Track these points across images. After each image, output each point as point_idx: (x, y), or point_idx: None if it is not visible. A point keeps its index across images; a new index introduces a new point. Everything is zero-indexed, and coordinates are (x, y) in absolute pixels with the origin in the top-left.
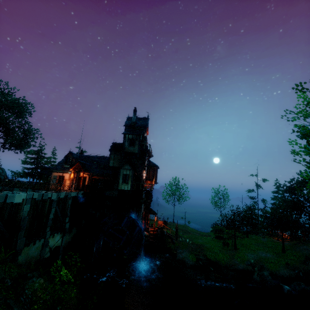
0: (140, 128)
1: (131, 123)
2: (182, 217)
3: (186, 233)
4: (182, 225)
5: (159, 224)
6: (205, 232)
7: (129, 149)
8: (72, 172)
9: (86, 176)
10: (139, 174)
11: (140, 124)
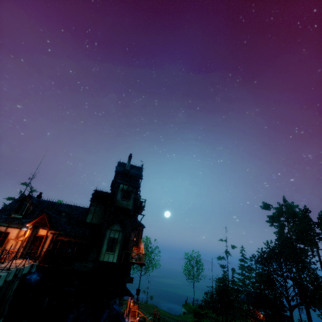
0: (134, 177)
1: (124, 170)
2: (144, 291)
3: (161, 321)
4: (151, 306)
5: (132, 311)
6: (178, 315)
7: (121, 203)
8: (28, 229)
9: (48, 235)
10: (126, 237)
11: (133, 173)
